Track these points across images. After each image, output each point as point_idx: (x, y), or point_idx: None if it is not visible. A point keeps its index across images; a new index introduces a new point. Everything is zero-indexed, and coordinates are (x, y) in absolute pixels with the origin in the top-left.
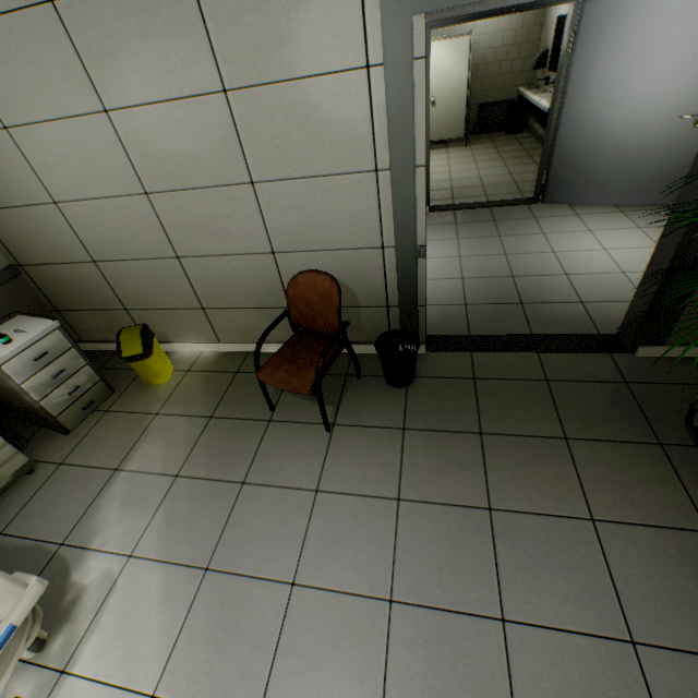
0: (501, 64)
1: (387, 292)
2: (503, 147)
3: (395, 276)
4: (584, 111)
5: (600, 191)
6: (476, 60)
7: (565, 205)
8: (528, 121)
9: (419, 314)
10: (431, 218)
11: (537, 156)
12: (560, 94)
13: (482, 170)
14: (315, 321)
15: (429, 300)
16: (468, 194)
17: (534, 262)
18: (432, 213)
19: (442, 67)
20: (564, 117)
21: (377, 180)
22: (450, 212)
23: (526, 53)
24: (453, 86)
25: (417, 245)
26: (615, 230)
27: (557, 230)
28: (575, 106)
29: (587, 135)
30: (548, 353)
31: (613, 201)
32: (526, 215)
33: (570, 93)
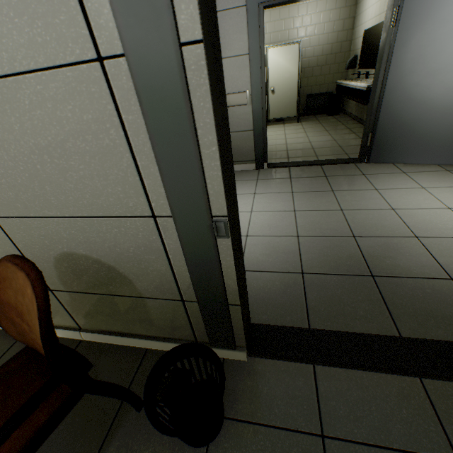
0: (322, 67)
1: (178, 282)
2: (326, 123)
3: (184, 261)
4: (408, 78)
5: (424, 151)
6: (303, 64)
7: (390, 164)
8: (343, 107)
9: (231, 314)
10: (268, 173)
11: (354, 128)
12: (384, 64)
13: (311, 137)
14: (36, 341)
15: (259, 263)
16: (301, 154)
17: (375, 219)
18: (270, 168)
19: (279, 65)
20: (389, 84)
21: (109, 82)
22: (286, 168)
23: (340, 60)
24: (287, 79)
25: (212, 215)
26: (450, 188)
27: (390, 186)
28: (399, 74)
29: (411, 101)
30: (437, 381)
31: (437, 160)
32: (355, 172)
33: (395, 62)
